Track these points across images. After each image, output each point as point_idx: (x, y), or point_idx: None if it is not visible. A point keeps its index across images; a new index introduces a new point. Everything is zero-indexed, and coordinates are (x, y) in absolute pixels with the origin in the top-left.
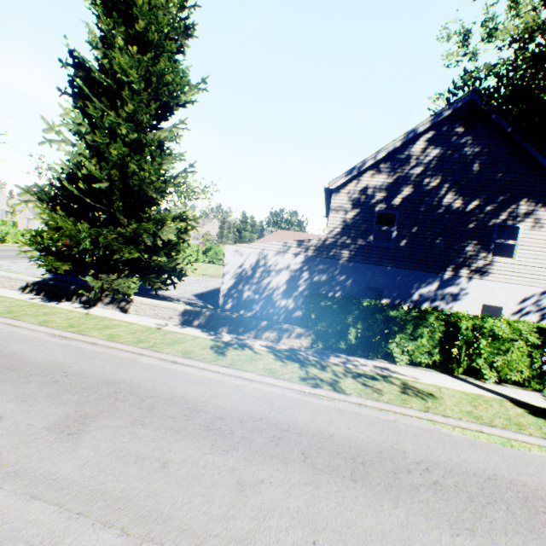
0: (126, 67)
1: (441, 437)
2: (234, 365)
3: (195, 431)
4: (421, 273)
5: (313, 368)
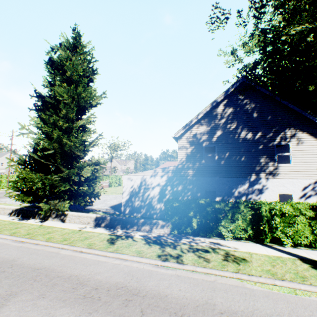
0: (61, 93)
1: (244, 291)
2: (117, 250)
3: (75, 299)
4: (236, 178)
5: (168, 247)
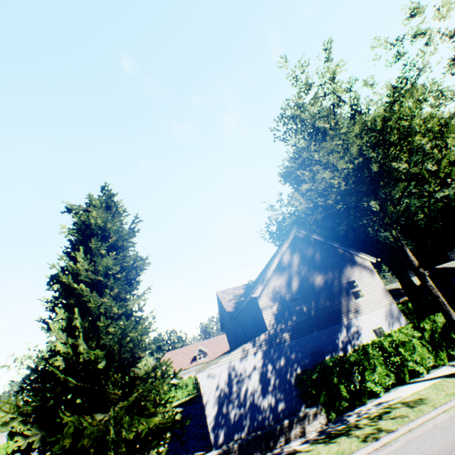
0: (111, 265)
1: None
2: None
3: None
4: (333, 326)
5: (353, 431)
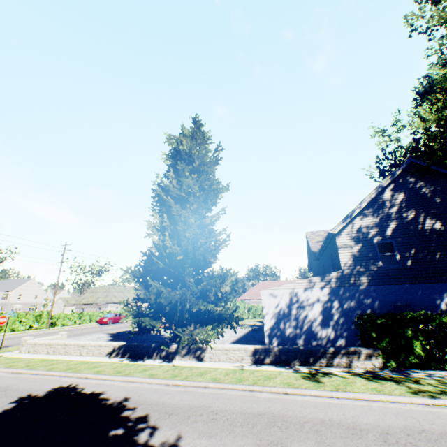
0: (192, 185)
1: None
2: (339, 388)
3: (380, 446)
4: (436, 284)
5: (408, 383)
